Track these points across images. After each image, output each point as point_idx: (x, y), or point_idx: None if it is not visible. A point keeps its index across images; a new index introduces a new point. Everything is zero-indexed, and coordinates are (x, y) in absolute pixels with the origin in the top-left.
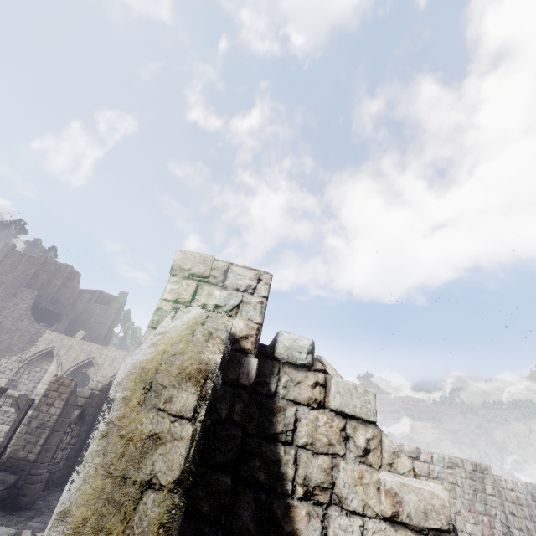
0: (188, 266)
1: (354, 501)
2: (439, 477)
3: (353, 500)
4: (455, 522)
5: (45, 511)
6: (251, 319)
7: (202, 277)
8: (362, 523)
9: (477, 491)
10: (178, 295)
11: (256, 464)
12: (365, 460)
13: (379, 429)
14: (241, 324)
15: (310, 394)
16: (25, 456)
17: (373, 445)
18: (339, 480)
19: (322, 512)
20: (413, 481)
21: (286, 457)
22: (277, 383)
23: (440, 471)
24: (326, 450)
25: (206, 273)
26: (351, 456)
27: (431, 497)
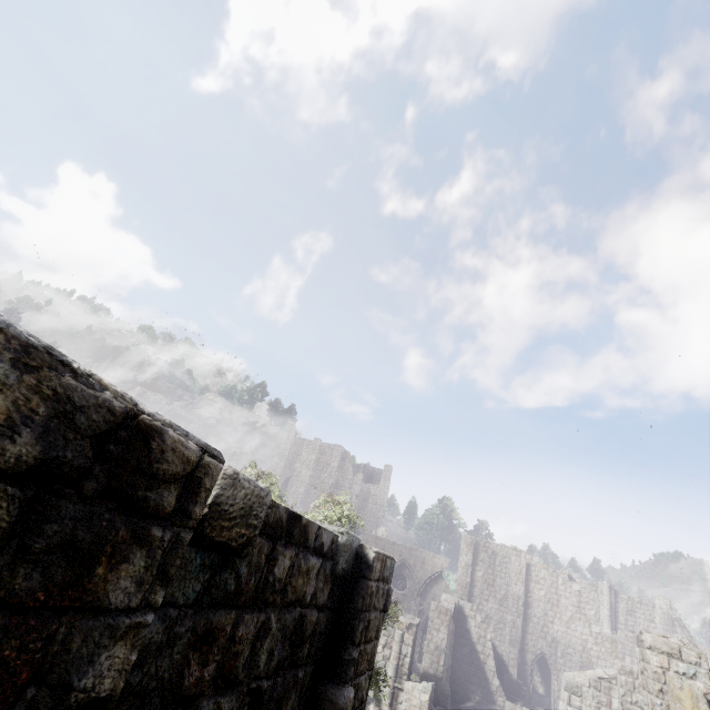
0: (658, 646)
1: None
2: None
3: None
4: None
5: None
6: (705, 683)
7: (668, 654)
8: None
9: None
10: (661, 664)
11: None
12: None
13: None
14: (701, 685)
15: None
16: (434, 673)
17: None
18: None
19: None
20: None
21: None
22: None
23: None
24: None
25: (670, 651)
26: None
27: None
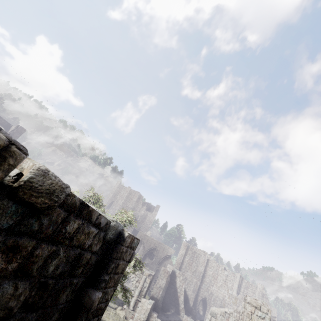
0: (252, 303)
1: None
2: None
3: None
4: None
5: (162, 320)
6: None
7: (255, 307)
8: None
9: None
10: (251, 310)
11: None
12: None
13: None
14: None
15: None
16: (156, 297)
17: None
18: None
19: None
20: None
21: None
22: None
23: None
24: None
25: (256, 306)
26: None
27: None
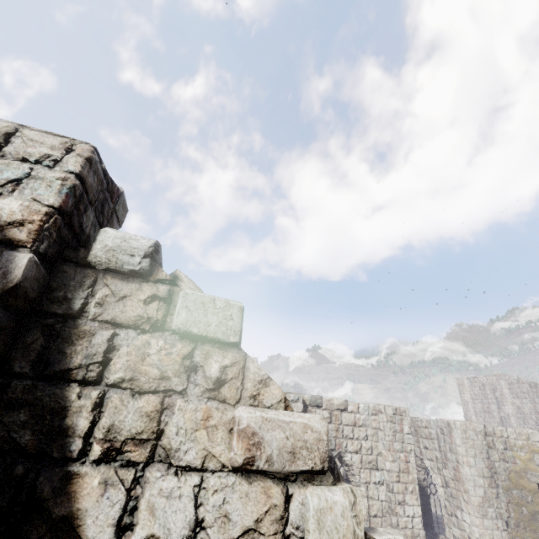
0: None
1: (190, 452)
2: (364, 425)
3: (187, 451)
4: (376, 462)
5: None
6: (37, 199)
7: None
8: (198, 481)
9: (396, 432)
10: None
11: (19, 418)
12: (216, 394)
13: (243, 352)
14: (15, 205)
15: (140, 312)
16: None
17: (231, 373)
18: (170, 426)
19: (130, 477)
20: (281, 414)
21: (80, 403)
22: (86, 299)
23: (365, 419)
24: (154, 387)
25: None
26: (194, 392)
27: (304, 432)
